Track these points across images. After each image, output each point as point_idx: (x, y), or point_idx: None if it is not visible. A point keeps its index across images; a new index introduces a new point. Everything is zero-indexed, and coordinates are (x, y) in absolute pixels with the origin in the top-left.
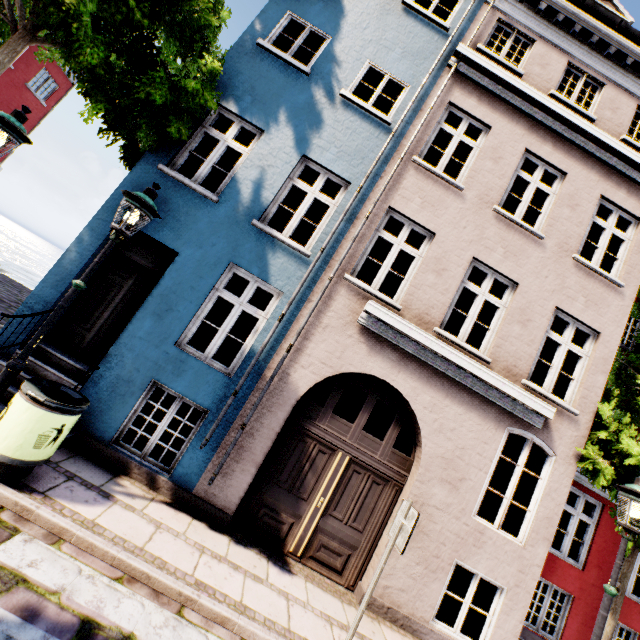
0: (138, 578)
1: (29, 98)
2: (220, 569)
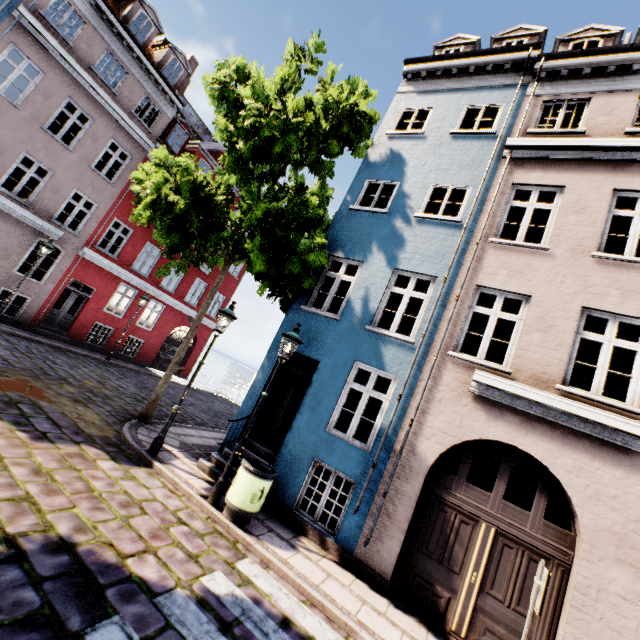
0: (316, 605)
1: (229, 278)
2: (379, 620)
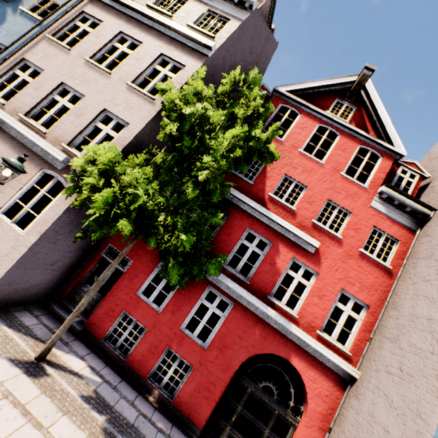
0: None
1: None
2: None
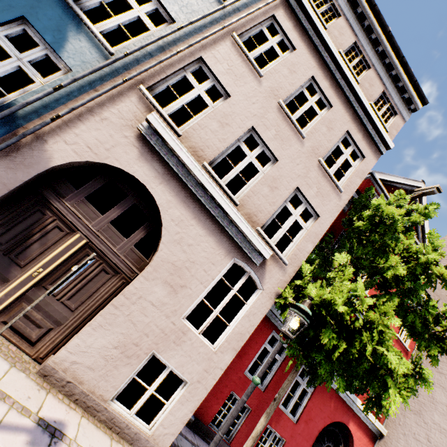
0: None
1: None
2: None
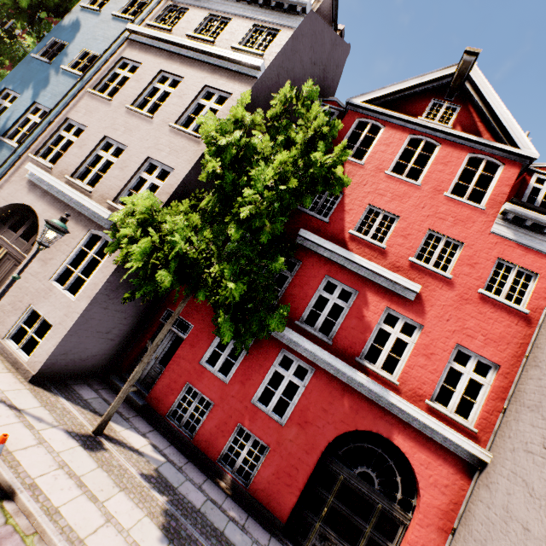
0: None
1: None
2: None
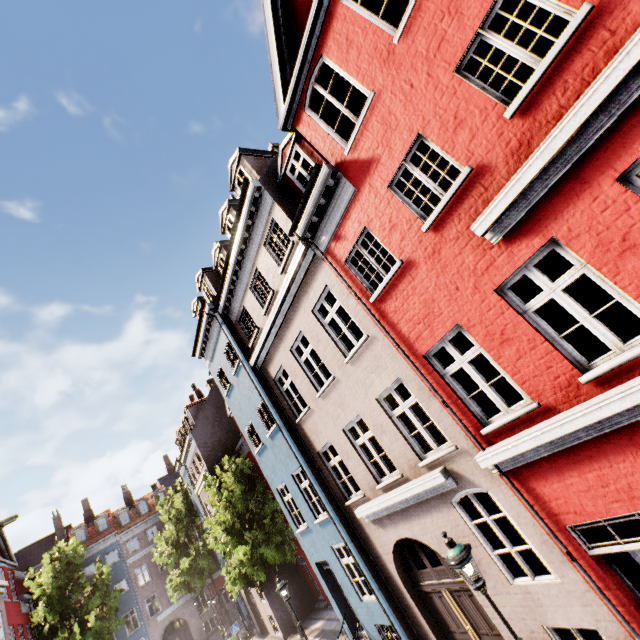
0: None
1: None
2: None
